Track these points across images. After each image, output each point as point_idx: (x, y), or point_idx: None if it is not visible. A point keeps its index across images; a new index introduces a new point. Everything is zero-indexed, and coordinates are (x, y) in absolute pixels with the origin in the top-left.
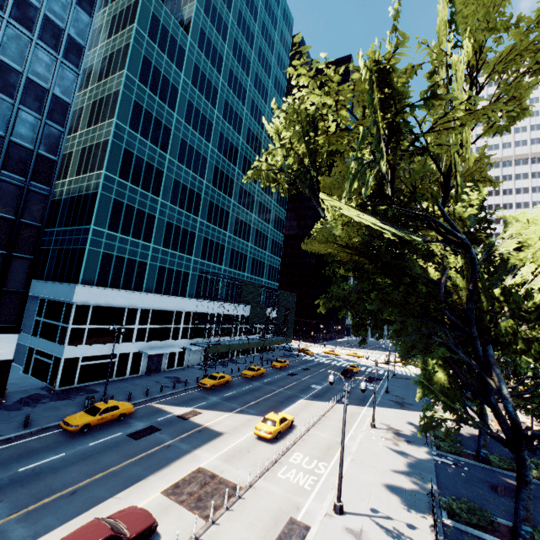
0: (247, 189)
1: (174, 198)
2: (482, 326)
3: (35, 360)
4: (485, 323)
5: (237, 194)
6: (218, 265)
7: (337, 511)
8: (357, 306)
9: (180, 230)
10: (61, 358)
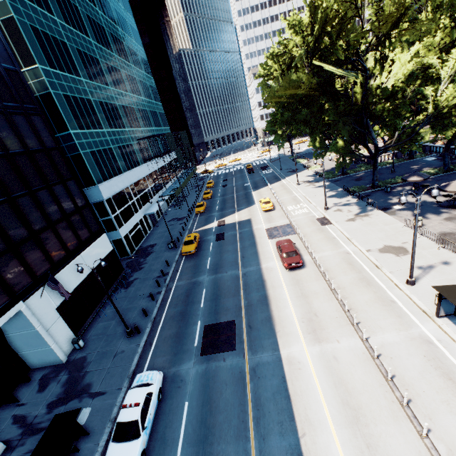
0: (115, 34)
1: (88, 73)
2: (367, 111)
3: None
4: (369, 109)
5: (113, 45)
6: (139, 128)
7: (327, 209)
8: (310, 122)
9: (109, 106)
10: (120, 238)
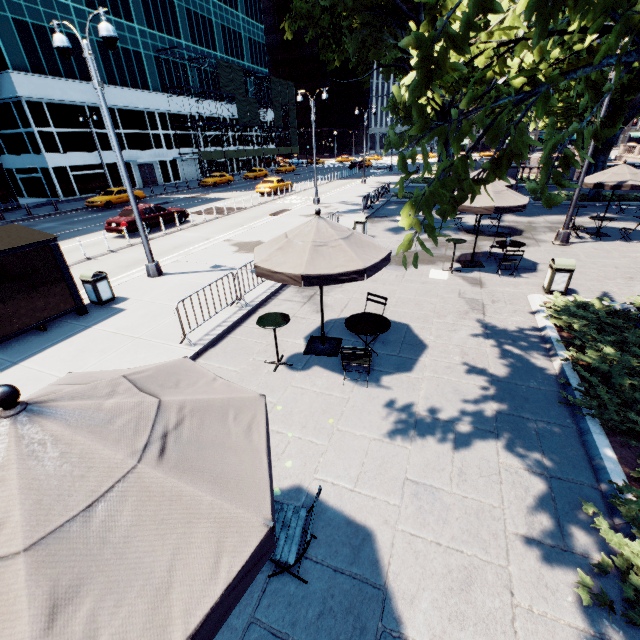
0: None
1: None
2: None
3: (22, 181)
4: None
5: None
6: (176, 39)
7: (315, 203)
8: (321, 21)
9: None
10: (47, 167)
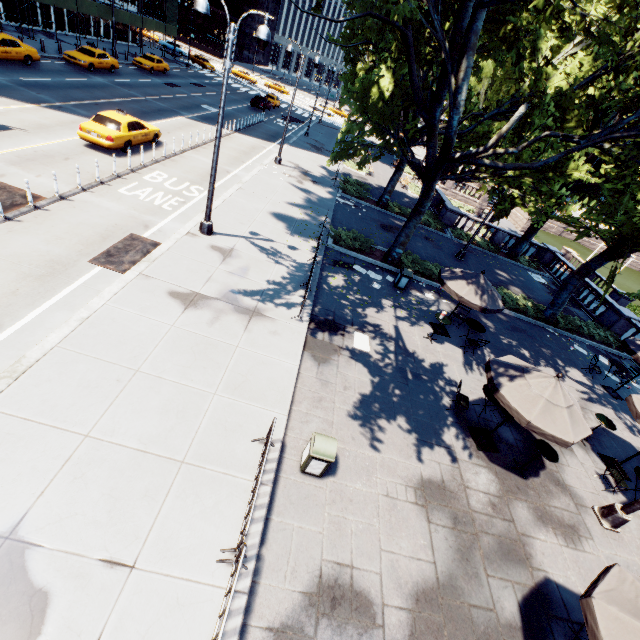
0: None
1: None
2: None
3: None
4: None
5: None
6: None
7: (204, 231)
8: None
9: None
10: None
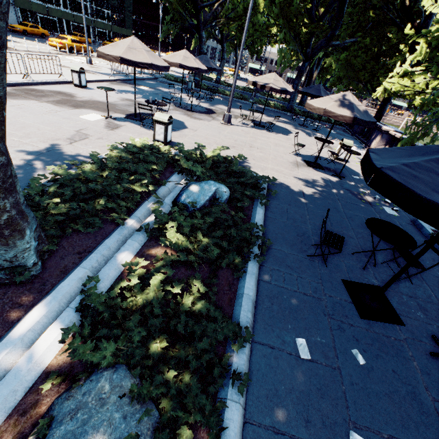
0: None
1: None
2: None
3: None
4: None
5: None
6: None
7: (87, 62)
8: None
9: None
10: None
